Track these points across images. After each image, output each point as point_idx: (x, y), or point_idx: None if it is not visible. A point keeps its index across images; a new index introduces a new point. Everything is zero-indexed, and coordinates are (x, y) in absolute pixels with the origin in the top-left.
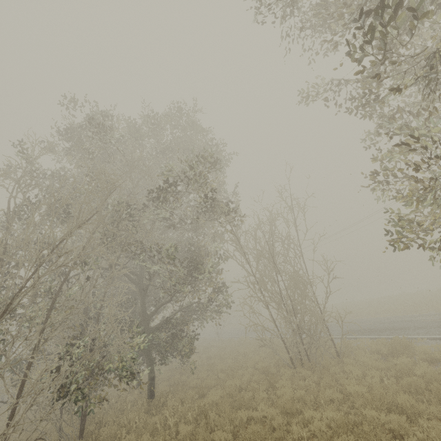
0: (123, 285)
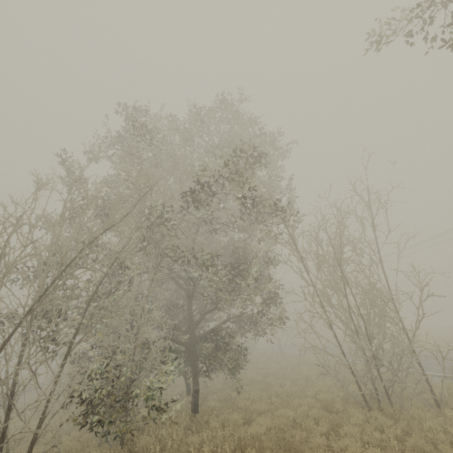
0: (175, 289)
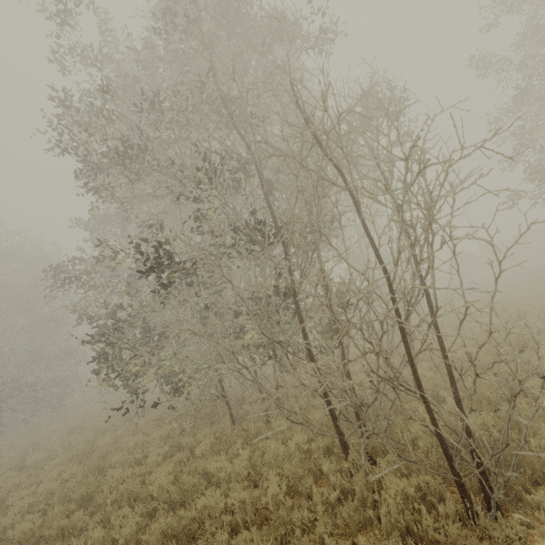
0: None
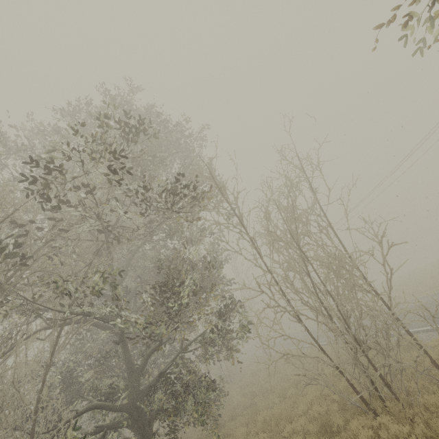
0: None
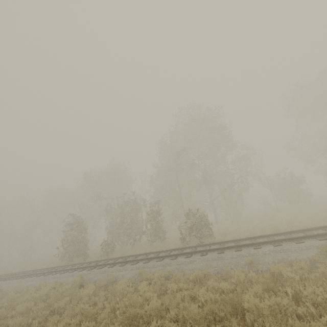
0: None
